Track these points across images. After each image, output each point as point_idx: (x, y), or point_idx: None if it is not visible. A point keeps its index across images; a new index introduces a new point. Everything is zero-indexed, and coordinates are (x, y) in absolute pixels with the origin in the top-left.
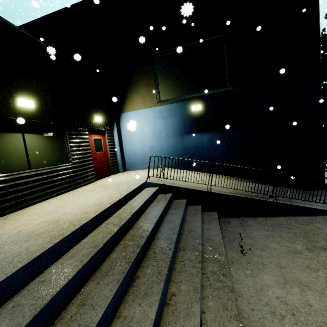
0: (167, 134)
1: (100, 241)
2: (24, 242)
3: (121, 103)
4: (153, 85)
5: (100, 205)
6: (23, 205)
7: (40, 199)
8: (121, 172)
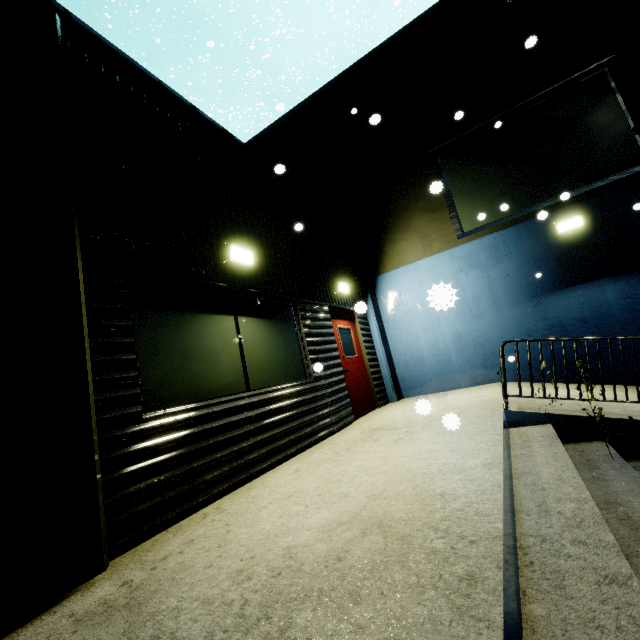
0: (495, 301)
1: (629, 625)
2: (352, 604)
3: (375, 257)
4: (442, 205)
5: (463, 473)
6: (242, 477)
7: (269, 461)
8: (393, 401)
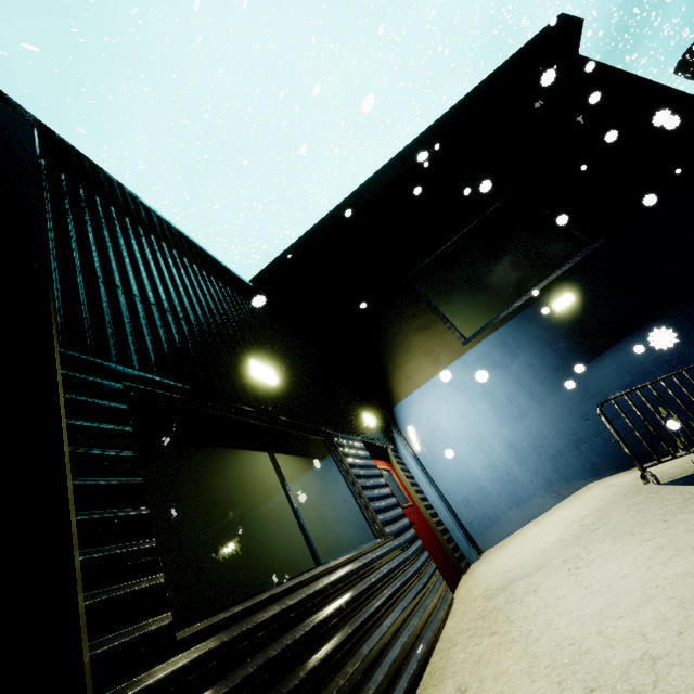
0: (532, 394)
1: None
2: None
3: (384, 388)
4: (434, 320)
5: None
6: None
7: None
8: (474, 560)
